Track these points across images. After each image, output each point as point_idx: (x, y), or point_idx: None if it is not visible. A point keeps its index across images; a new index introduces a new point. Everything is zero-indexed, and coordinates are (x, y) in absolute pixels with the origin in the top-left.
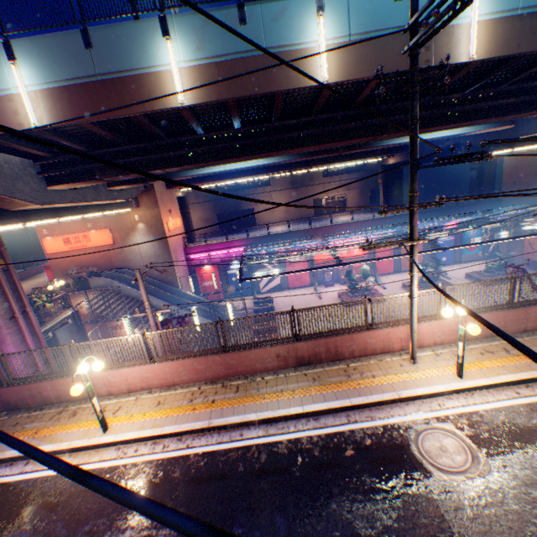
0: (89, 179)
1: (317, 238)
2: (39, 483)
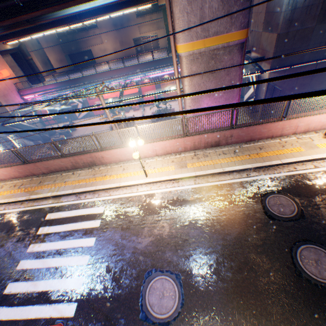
0: None
1: (79, 87)
2: None
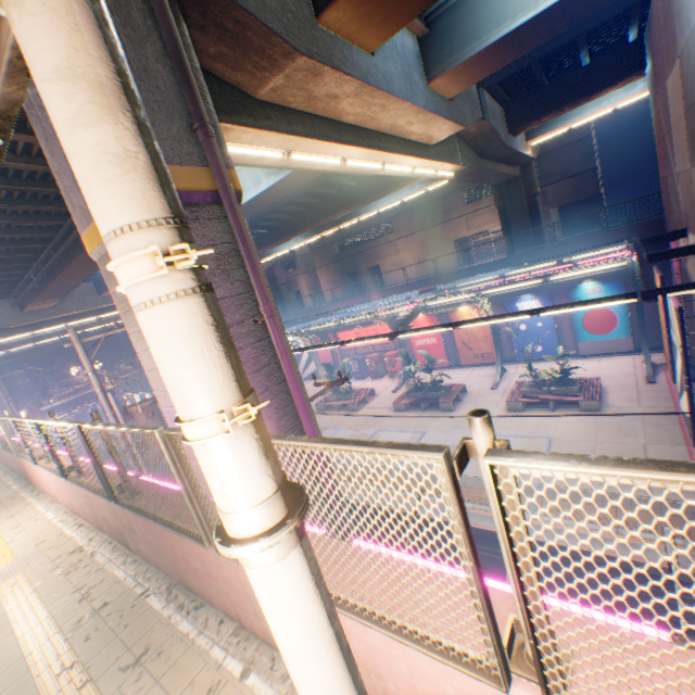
0: (28, 306)
1: None
2: None
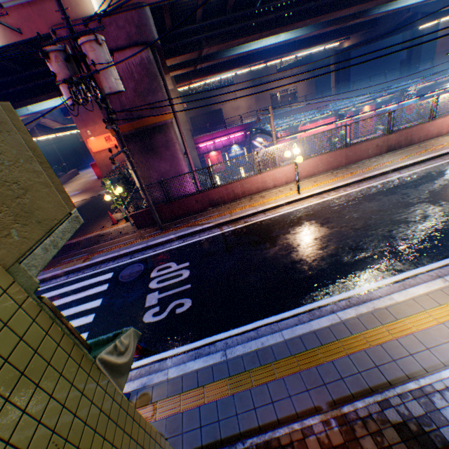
0: (196, 50)
1: (309, 111)
2: (286, 214)
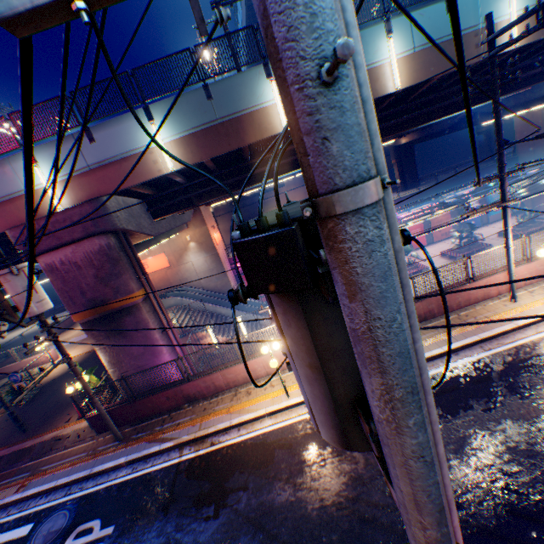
0: (187, 207)
1: None
2: (262, 438)
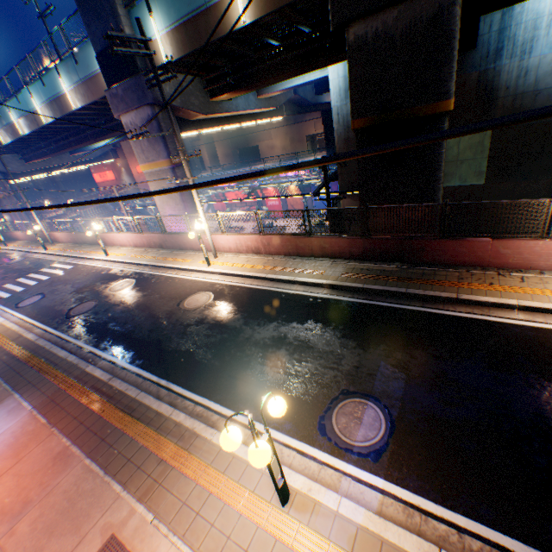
0: (33, 161)
1: None
2: None
